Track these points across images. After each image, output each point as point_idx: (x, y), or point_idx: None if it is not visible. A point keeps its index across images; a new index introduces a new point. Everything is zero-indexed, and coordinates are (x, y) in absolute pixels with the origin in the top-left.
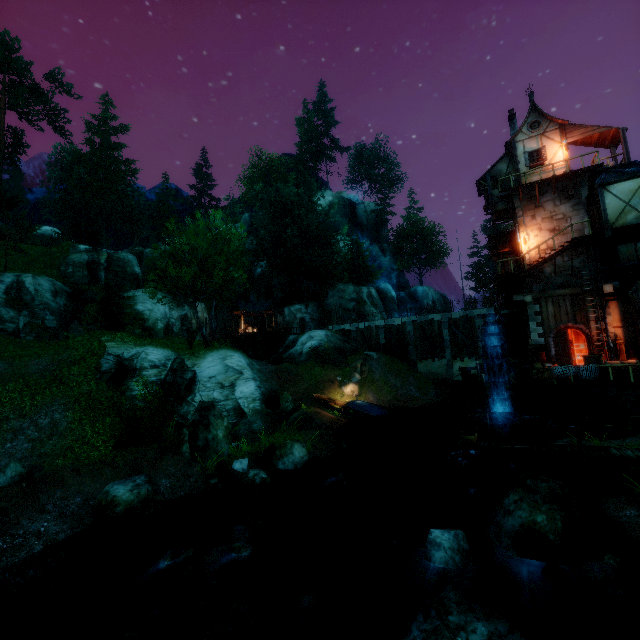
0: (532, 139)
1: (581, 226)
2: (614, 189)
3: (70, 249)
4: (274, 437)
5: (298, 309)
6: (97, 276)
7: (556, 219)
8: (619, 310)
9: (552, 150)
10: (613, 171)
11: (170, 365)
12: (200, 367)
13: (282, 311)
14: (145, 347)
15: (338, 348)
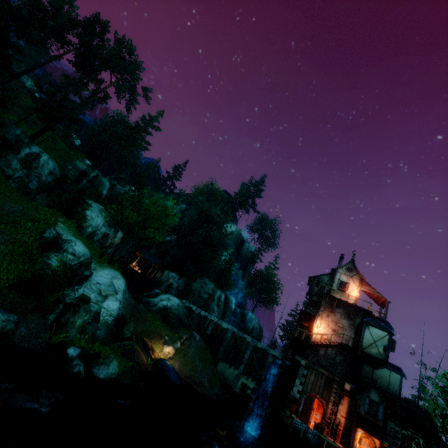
0: (345, 275)
1: (349, 338)
2: (371, 329)
3: (80, 158)
4: (104, 348)
5: (173, 276)
6: (81, 180)
7: (338, 325)
8: (348, 405)
9: (352, 287)
10: (376, 319)
11: (82, 260)
12: (97, 273)
13: (163, 271)
14: (78, 240)
15: (180, 317)
